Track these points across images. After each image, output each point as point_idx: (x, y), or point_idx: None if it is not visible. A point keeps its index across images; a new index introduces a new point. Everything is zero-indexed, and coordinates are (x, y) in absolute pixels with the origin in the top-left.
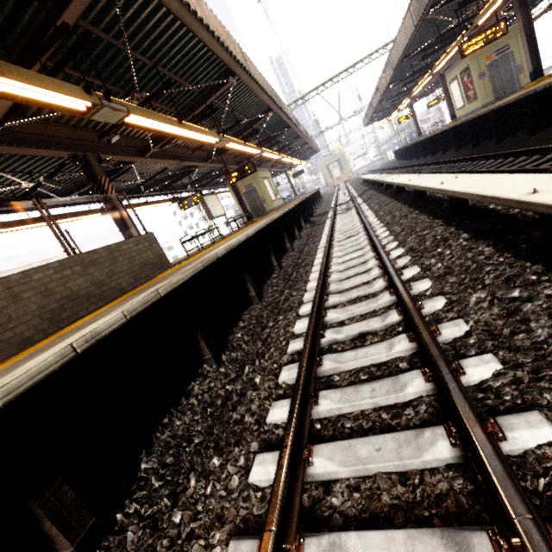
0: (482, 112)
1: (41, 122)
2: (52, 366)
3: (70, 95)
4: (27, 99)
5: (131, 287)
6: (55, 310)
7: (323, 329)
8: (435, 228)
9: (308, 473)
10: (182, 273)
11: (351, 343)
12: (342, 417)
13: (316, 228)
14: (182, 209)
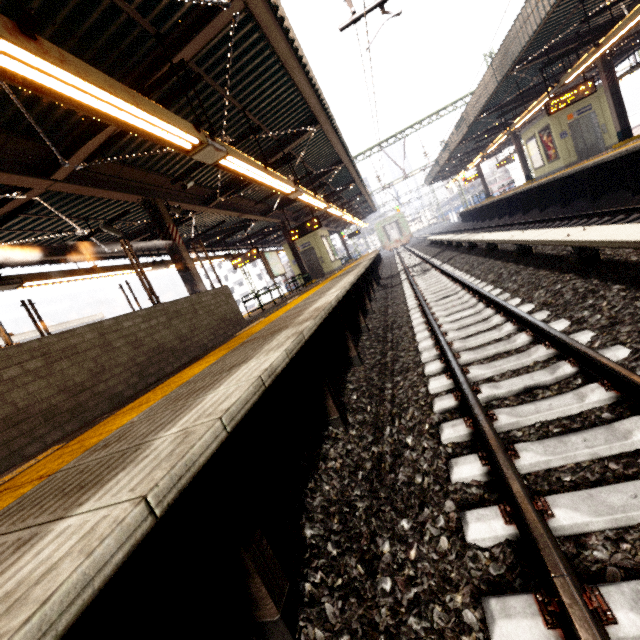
0: (575, 170)
1: (119, 163)
2: (252, 398)
3: (184, 131)
4: (143, 133)
5: (211, 344)
6: (144, 364)
7: None
8: (570, 281)
9: (550, 526)
10: (313, 319)
11: (517, 399)
12: (553, 470)
13: (390, 290)
14: (234, 267)
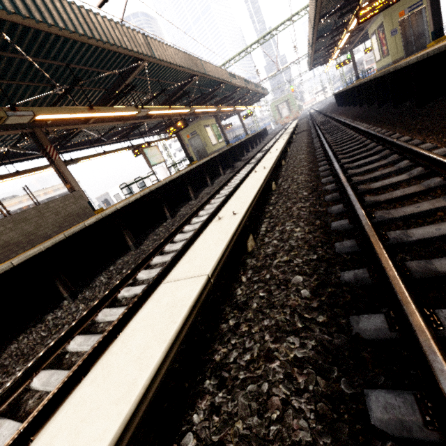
0: (366, 79)
1: None
2: None
3: None
4: None
5: (55, 234)
6: None
7: (135, 283)
8: None
9: (30, 385)
10: (40, 246)
11: (129, 300)
12: (77, 353)
13: (230, 175)
14: (135, 155)
